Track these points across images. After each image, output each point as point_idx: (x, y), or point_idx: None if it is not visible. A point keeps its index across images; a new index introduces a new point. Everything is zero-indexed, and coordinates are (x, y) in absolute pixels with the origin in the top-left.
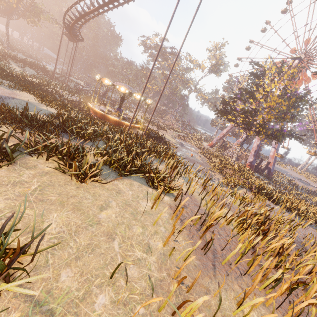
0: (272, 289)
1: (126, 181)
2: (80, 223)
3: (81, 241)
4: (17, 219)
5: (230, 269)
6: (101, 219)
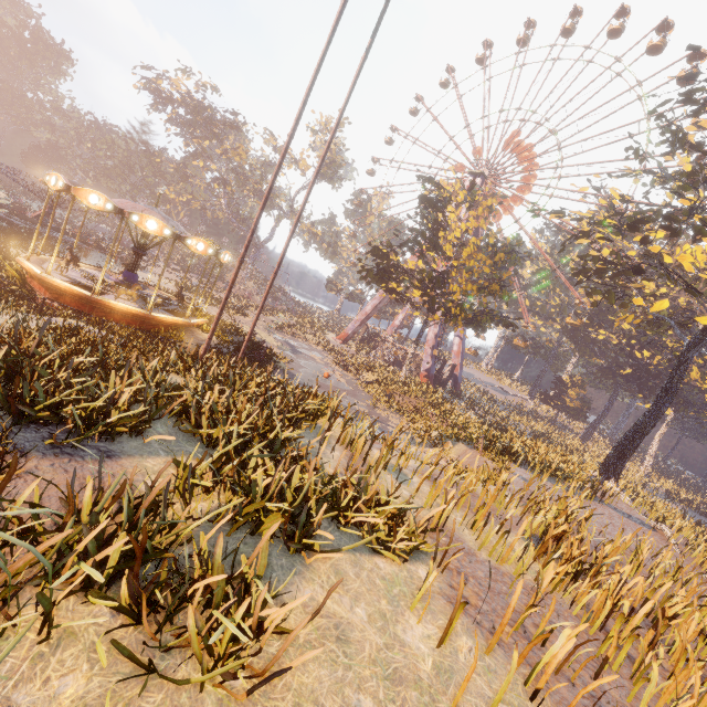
0: None
1: (320, 568)
2: None
3: None
4: None
5: None
6: None
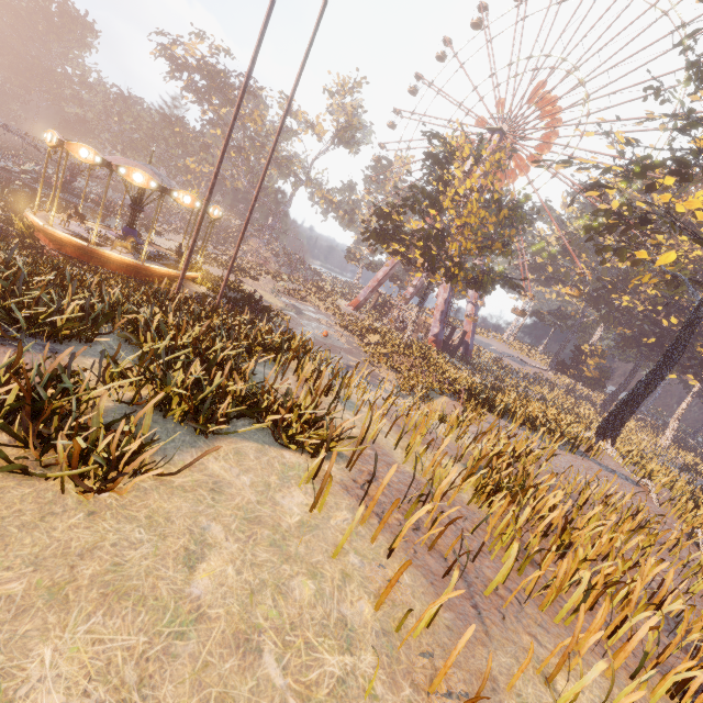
0: (576, 613)
1: (222, 448)
2: (146, 642)
3: None
4: None
5: (501, 601)
6: (201, 598)
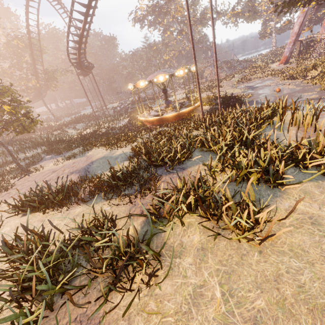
0: None
1: (292, 192)
2: None
3: None
4: None
5: None
6: None
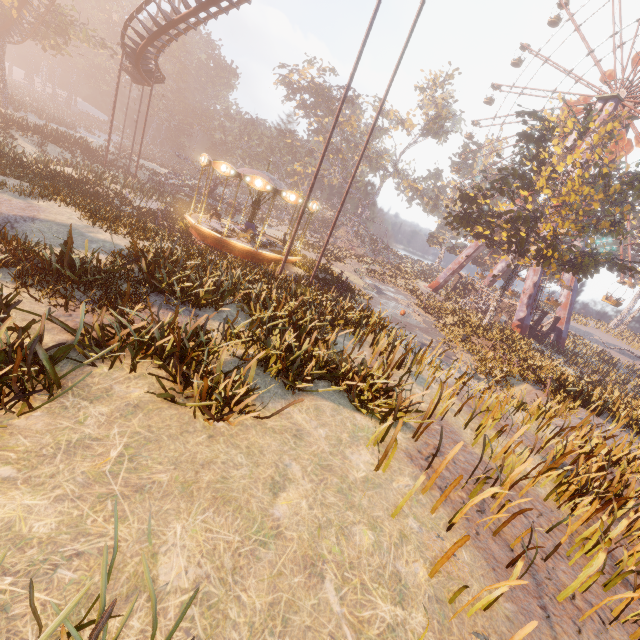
0: None
1: (305, 402)
2: (239, 541)
3: (254, 598)
4: (93, 558)
5: (577, 612)
6: (280, 519)
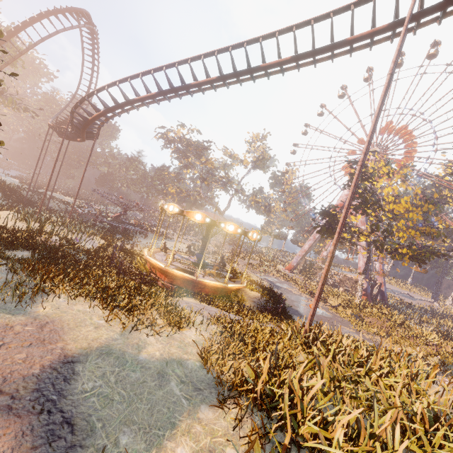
0: None
1: None
2: None
3: None
4: None
5: None
6: None
